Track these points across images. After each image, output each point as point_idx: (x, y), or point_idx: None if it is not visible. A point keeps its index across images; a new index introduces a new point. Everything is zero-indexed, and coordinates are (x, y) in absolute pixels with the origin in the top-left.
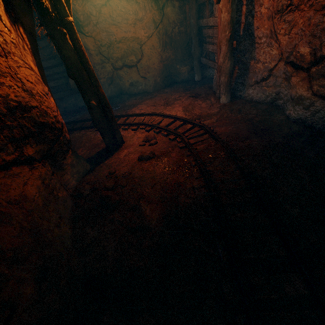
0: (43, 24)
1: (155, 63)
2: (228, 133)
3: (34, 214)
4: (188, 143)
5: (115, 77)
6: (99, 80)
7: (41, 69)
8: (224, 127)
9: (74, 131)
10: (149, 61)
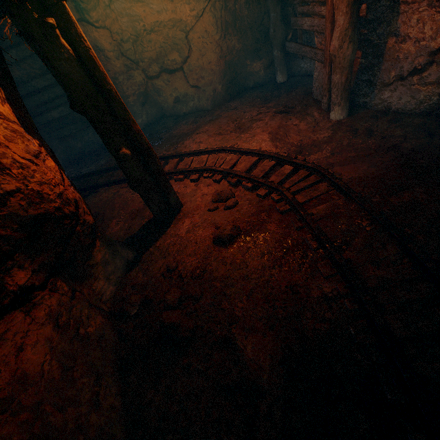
0: (5, 12)
1: (212, 61)
2: (363, 178)
3: (46, 408)
4: (296, 204)
5: (151, 92)
6: (126, 100)
7: (18, 105)
8: (350, 165)
9: (99, 188)
10: (202, 58)
